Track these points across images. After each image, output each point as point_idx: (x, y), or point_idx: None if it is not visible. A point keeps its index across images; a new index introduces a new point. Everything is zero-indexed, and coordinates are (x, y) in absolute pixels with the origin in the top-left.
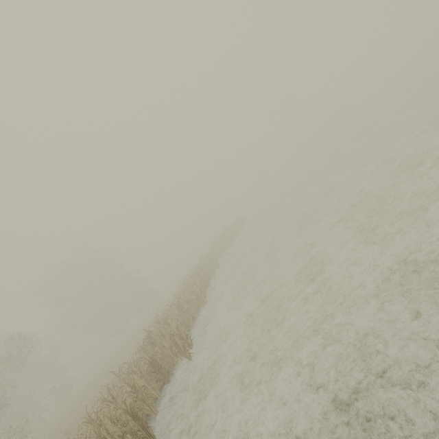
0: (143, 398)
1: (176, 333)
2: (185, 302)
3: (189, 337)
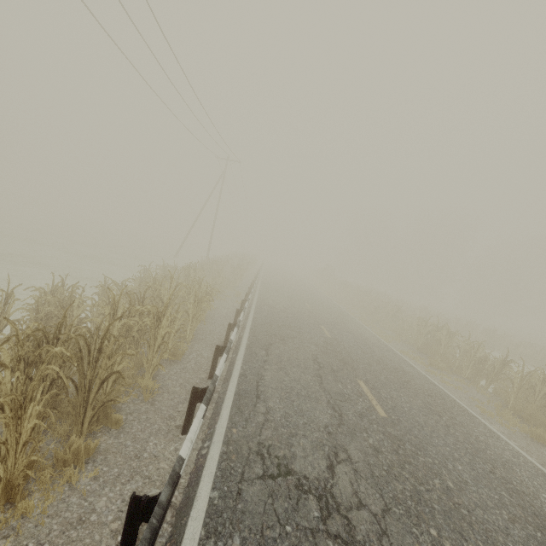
0: None
1: None
2: None
3: None
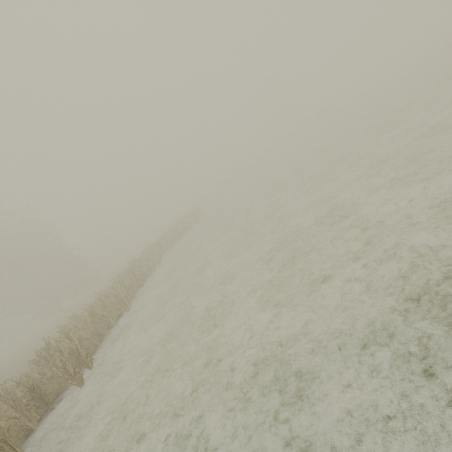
0: (4, 437)
1: (79, 347)
2: (102, 308)
3: (90, 356)
